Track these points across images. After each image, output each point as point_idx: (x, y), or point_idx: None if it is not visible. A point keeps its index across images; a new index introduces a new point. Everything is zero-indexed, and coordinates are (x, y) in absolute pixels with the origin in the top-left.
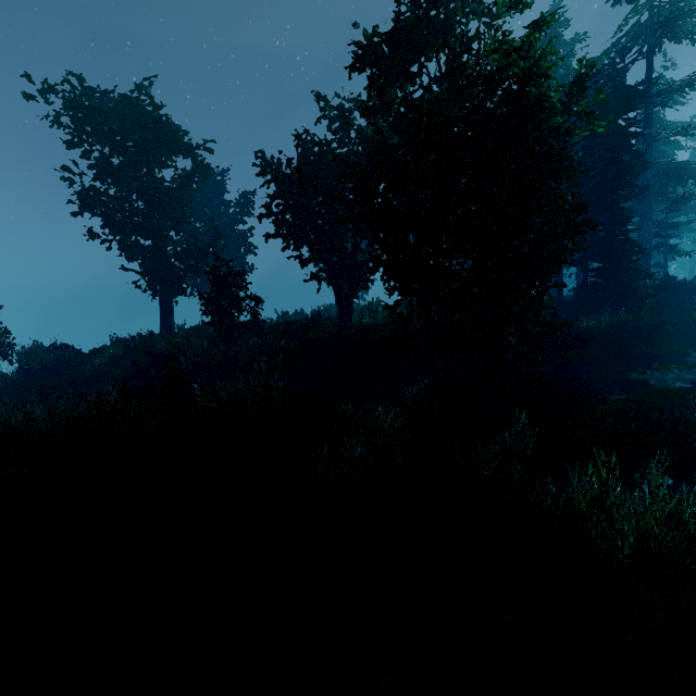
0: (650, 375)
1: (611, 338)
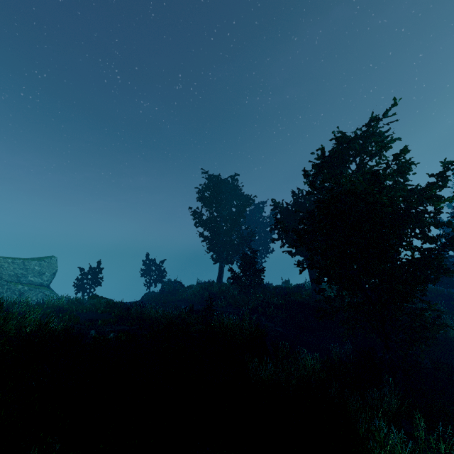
0: None
1: None
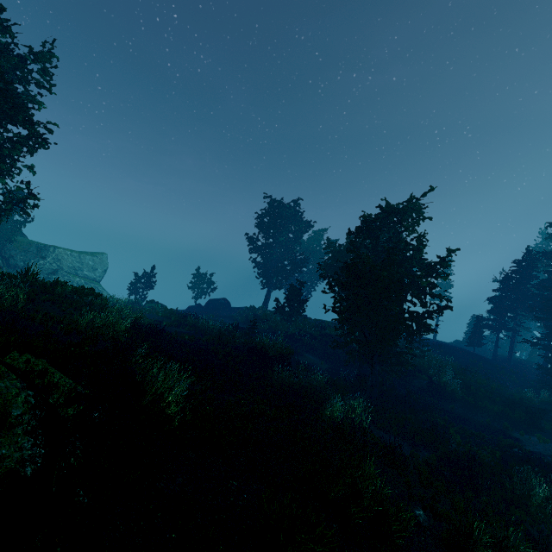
0: (529, 439)
1: (530, 408)
